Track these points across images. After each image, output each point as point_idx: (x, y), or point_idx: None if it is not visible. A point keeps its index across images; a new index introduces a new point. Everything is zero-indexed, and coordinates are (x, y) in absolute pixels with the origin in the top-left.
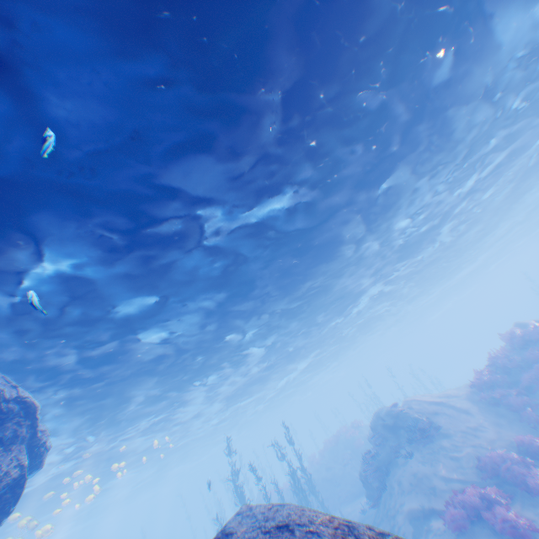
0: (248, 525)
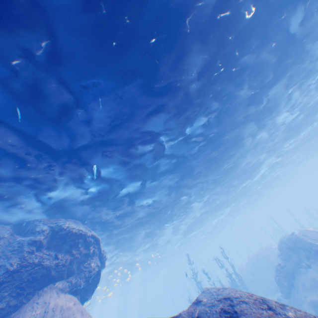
0: (208, 296)
